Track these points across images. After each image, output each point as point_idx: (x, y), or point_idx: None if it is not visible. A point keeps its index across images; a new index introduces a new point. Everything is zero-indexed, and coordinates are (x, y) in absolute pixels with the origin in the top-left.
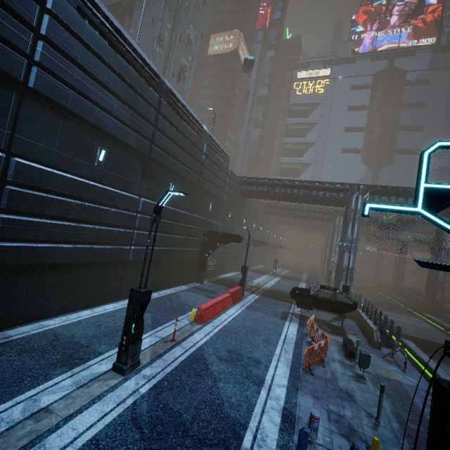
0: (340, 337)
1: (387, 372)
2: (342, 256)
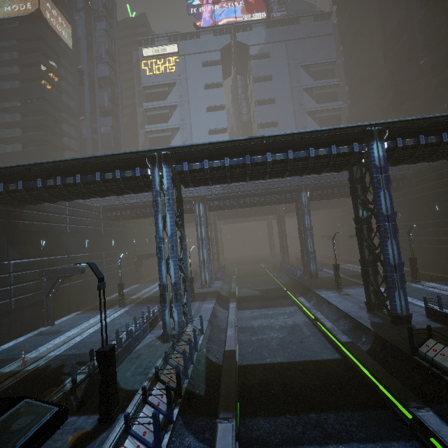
0: None
1: None
2: (159, 267)
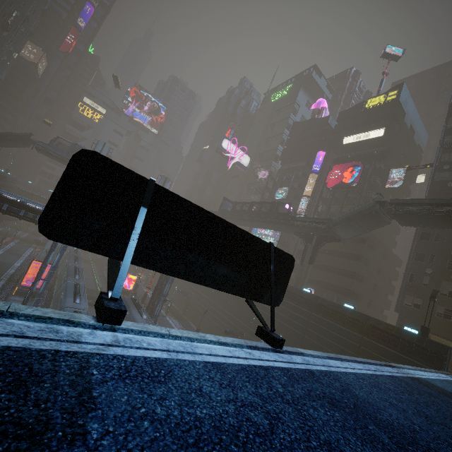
0: None
1: None
2: None
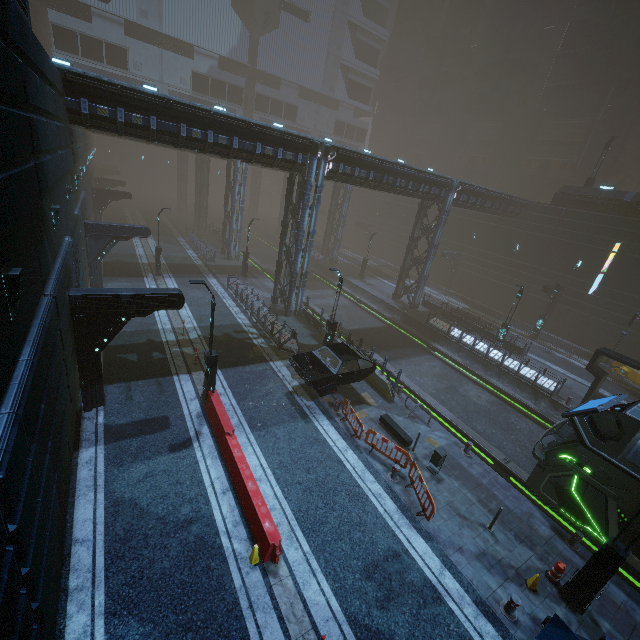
0: (365, 408)
1: (429, 440)
2: (296, 257)
